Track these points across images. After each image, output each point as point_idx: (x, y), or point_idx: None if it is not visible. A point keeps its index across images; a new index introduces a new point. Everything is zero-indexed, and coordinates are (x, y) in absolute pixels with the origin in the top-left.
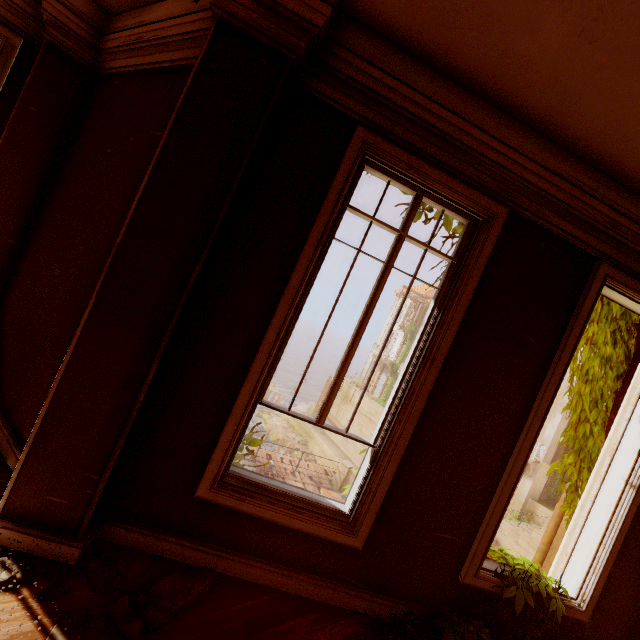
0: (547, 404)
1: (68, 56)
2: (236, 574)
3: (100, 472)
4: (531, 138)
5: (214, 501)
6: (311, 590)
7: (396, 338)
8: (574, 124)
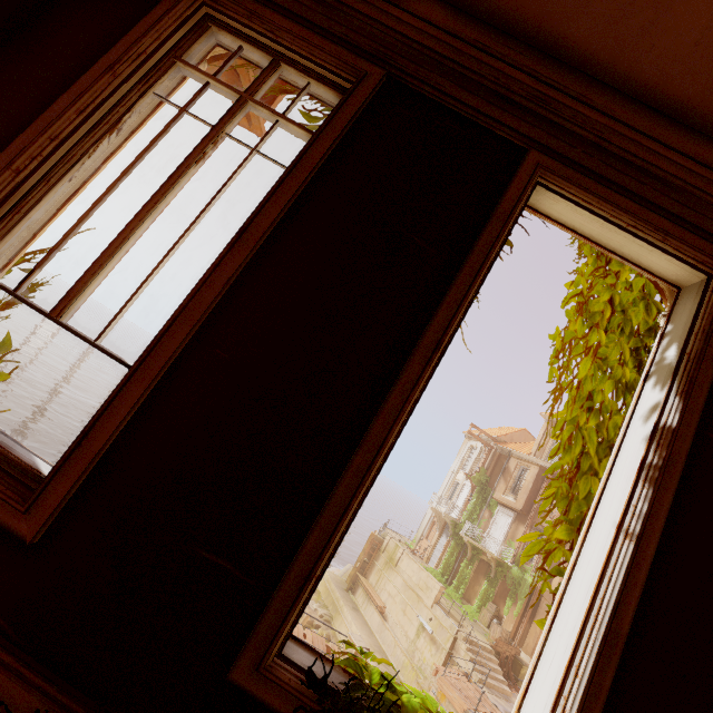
0: (438, 337)
1: None
2: None
3: None
4: None
5: None
6: None
7: (462, 489)
8: None
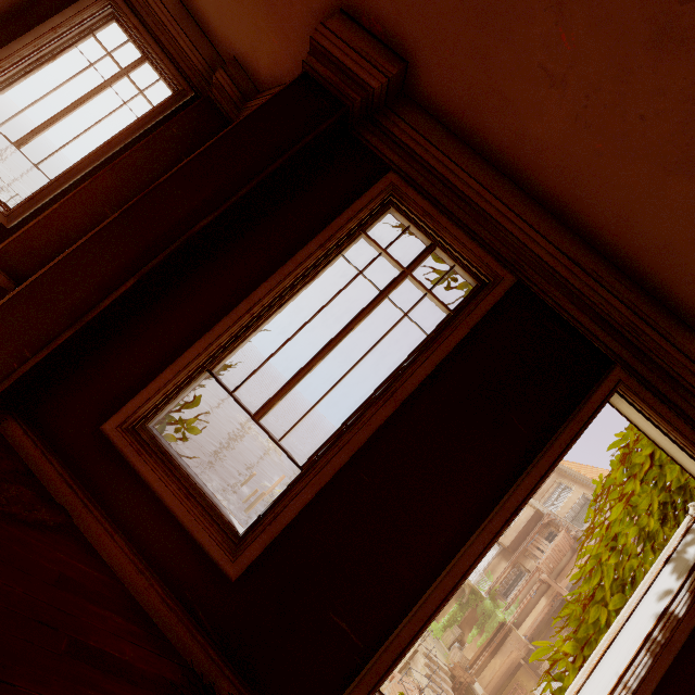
0: (517, 503)
1: (217, 108)
2: (91, 537)
3: (35, 352)
4: (551, 223)
5: (115, 442)
6: (155, 604)
7: None
8: (589, 213)
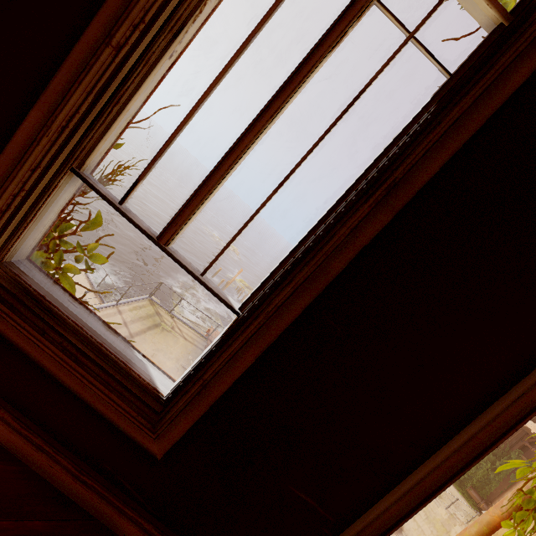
0: None
1: None
2: None
3: None
4: None
5: None
6: (67, 482)
7: None
8: None
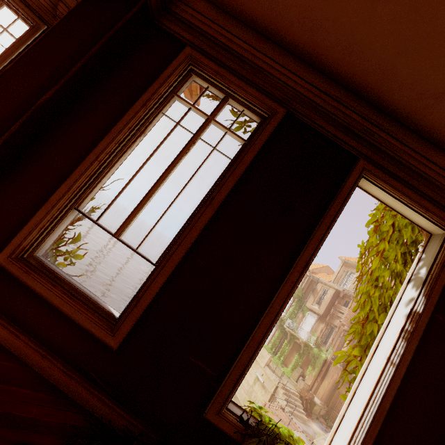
0: (307, 260)
1: None
2: (0, 340)
3: None
4: (304, 68)
5: (8, 269)
6: (59, 377)
7: None
8: (327, 53)
